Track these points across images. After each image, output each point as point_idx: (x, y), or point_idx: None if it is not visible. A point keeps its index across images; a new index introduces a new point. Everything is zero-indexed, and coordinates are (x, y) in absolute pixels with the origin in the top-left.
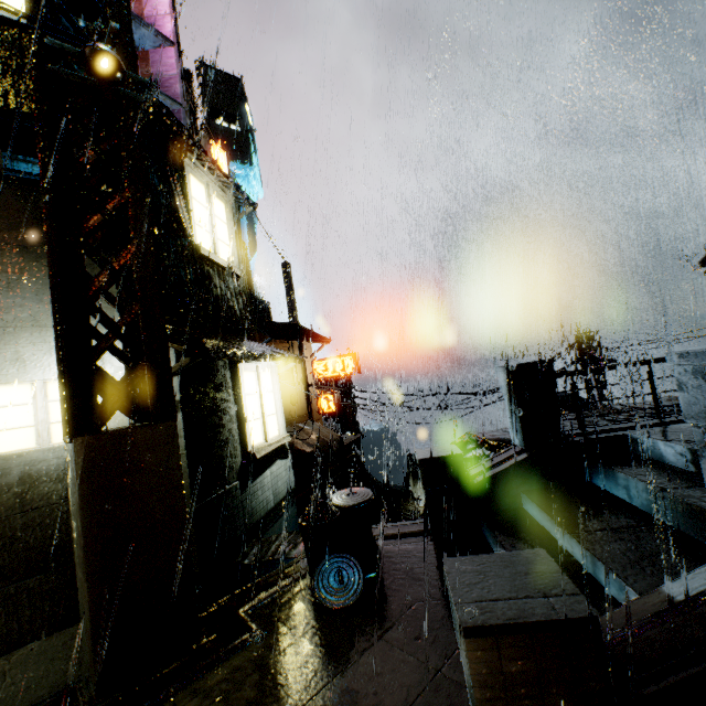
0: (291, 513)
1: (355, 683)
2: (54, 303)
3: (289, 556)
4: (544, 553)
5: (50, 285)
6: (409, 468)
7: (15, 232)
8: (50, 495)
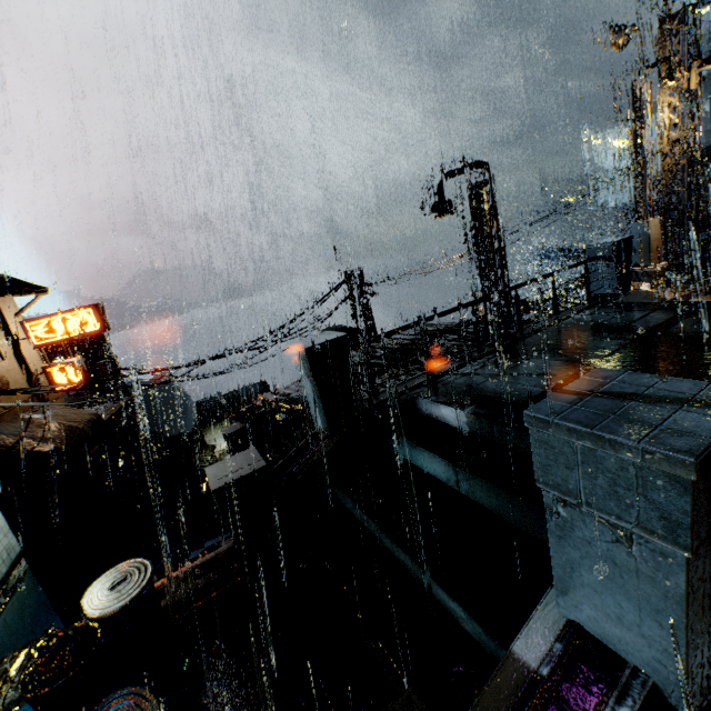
0: (25, 588)
1: None
2: None
3: (24, 702)
4: (417, 698)
5: None
6: (198, 417)
7: None
8: None
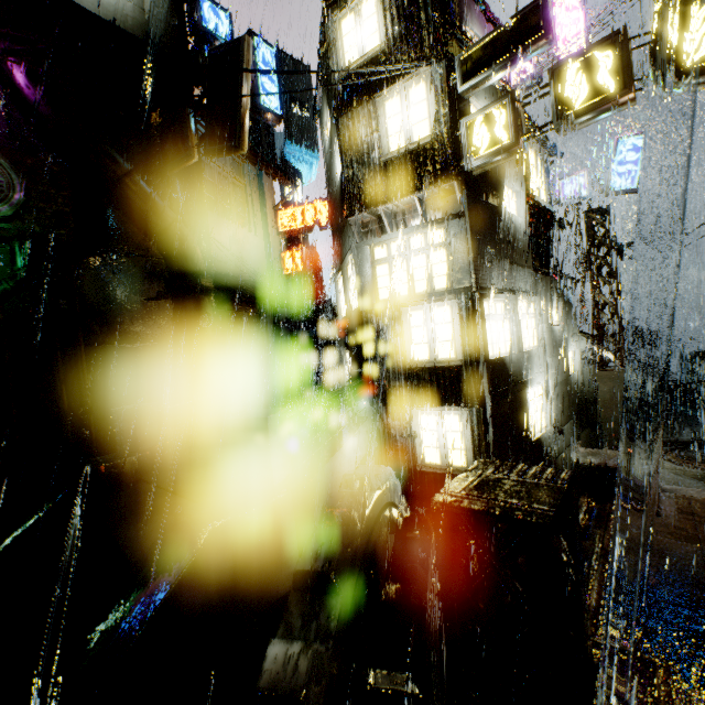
0: None
1: (702, 431)
2: (596, 326)
3: None
4: None
5: (595, 320)
6: None
7: (566, 297)
8: (576, 390)
